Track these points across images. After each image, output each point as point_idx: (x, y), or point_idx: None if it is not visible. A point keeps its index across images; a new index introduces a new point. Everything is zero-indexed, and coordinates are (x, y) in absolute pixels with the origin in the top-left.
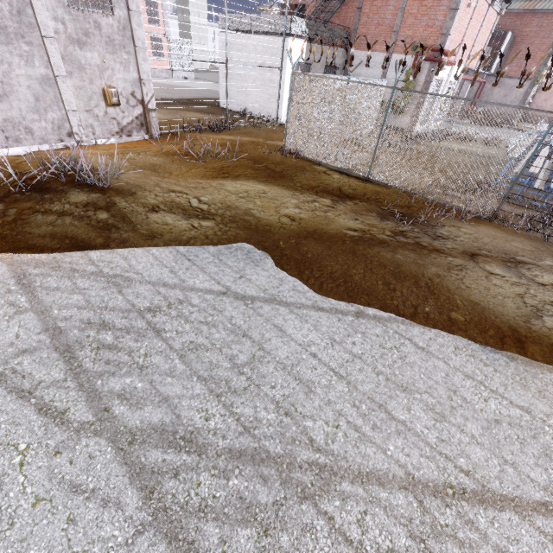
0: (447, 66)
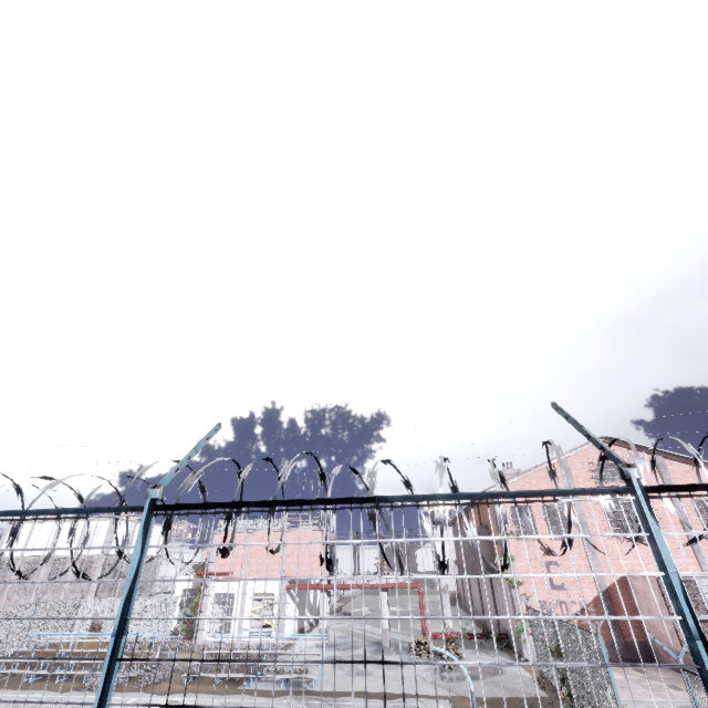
0: (233, 582)
